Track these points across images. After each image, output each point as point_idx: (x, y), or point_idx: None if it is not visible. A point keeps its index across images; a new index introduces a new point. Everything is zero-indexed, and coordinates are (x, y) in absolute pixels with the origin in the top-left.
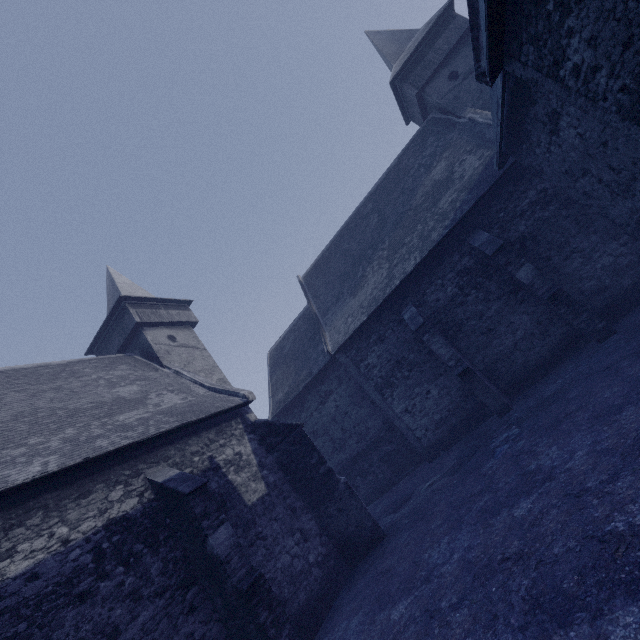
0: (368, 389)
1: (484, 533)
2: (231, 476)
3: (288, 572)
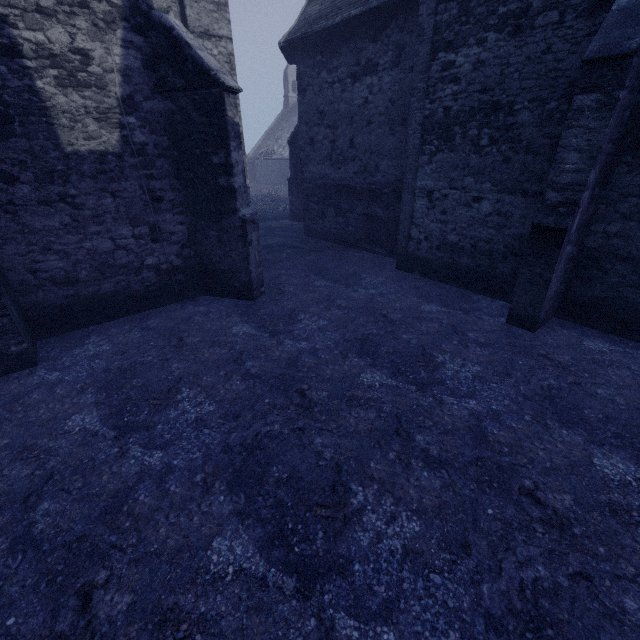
0: (414, 113)
1: (189, 489)
2: (44, 85)
3: (100, 258)
